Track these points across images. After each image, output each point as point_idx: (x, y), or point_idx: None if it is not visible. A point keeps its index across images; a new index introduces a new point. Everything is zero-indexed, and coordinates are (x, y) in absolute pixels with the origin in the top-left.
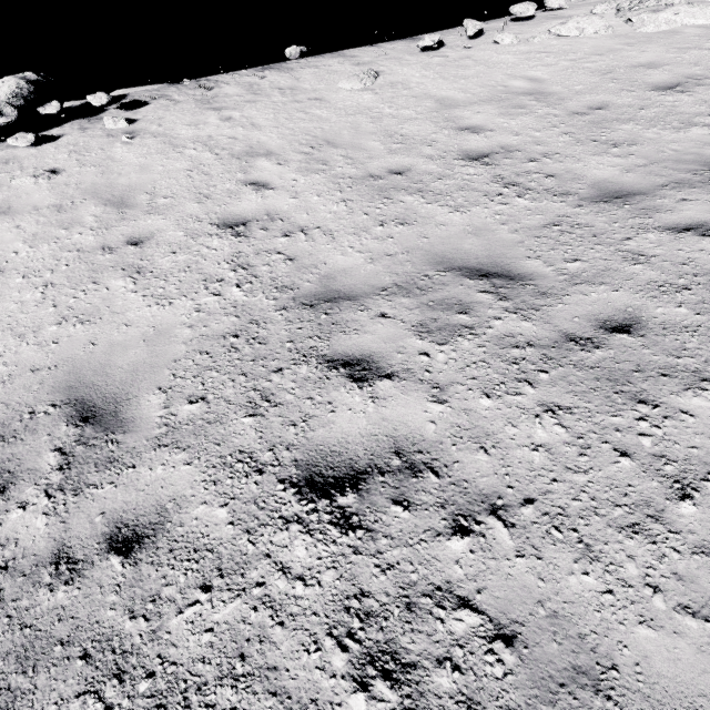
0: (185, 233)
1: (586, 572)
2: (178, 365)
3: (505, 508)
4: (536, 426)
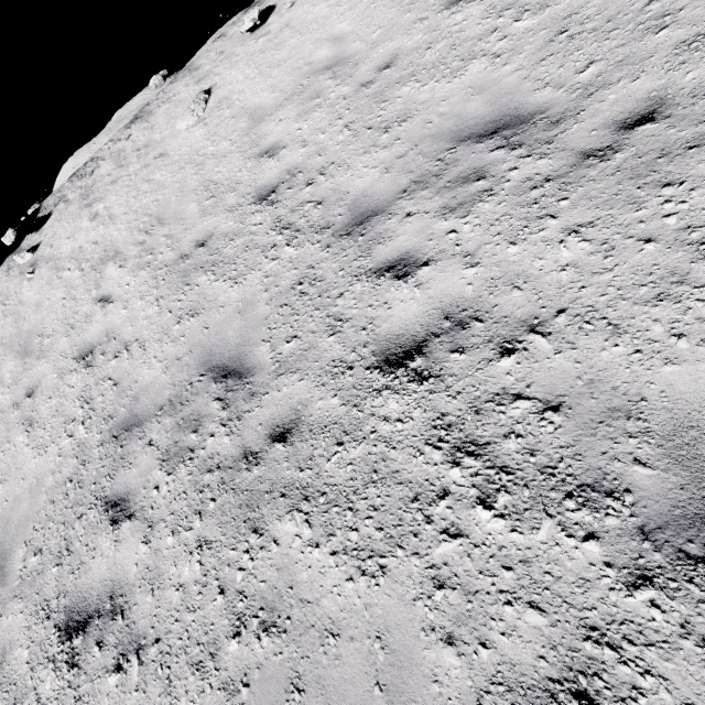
0: (57, 374)
1: (161, 704)
2: (38, 517)
3: (144, 648)
4: (186, 564)
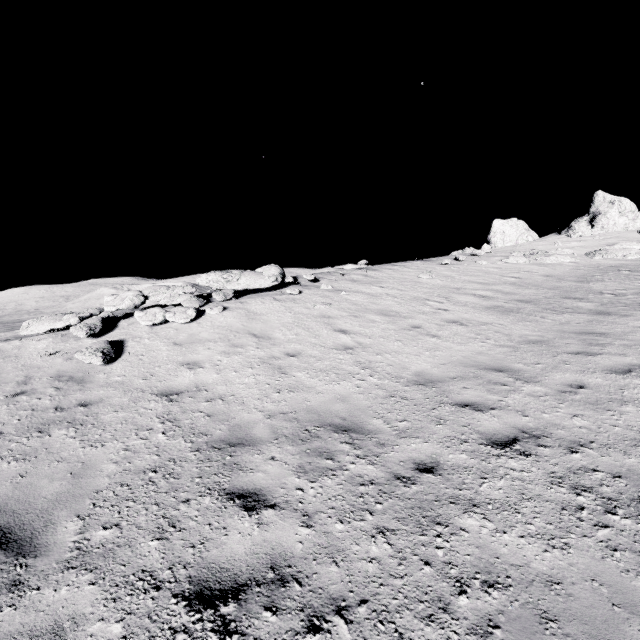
0: (435, 324)
1: None
2: (509, 358)
3: None
4: None
